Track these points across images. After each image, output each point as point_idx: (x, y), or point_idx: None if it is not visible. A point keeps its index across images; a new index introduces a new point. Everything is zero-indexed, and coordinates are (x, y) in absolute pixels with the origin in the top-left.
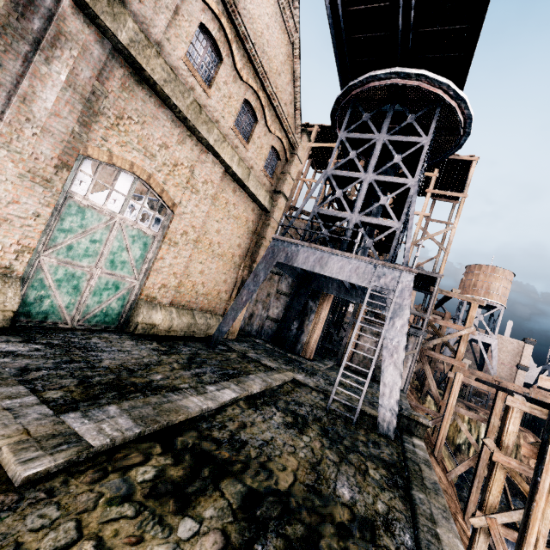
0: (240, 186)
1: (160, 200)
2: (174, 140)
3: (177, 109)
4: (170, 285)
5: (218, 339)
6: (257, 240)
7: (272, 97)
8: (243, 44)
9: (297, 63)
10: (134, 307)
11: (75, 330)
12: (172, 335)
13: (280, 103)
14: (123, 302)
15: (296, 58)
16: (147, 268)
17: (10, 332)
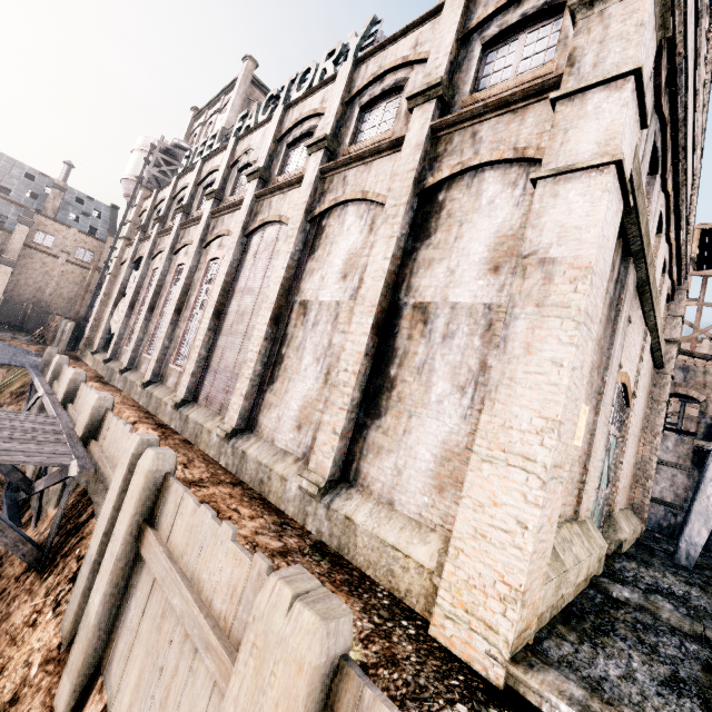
0: (651, 351)
1: (622, 398)
2: (637, 333)
3: (649, 305)
4: (620, 487)
5: (690, 553)
6: (652, 405)
7: (682, 243)
8: (676, 208)
9: (695, 193)
10: (605, 520)
11: (609, 562)
12: (628, 548)
13: (687, 246)
14: (599, 516)
15: (695, 189)
16: (612, 474)
17: (616, 579)
